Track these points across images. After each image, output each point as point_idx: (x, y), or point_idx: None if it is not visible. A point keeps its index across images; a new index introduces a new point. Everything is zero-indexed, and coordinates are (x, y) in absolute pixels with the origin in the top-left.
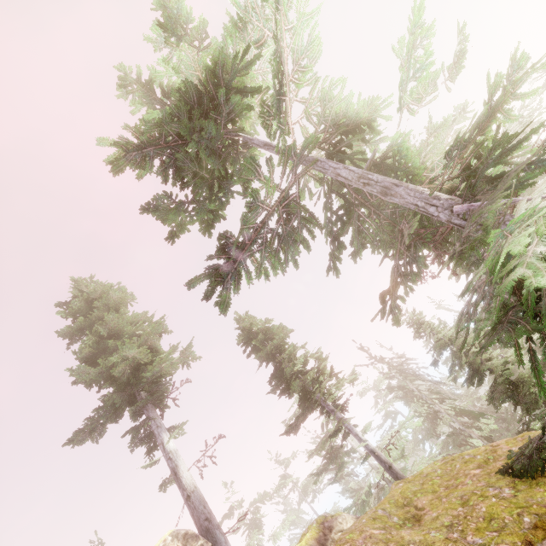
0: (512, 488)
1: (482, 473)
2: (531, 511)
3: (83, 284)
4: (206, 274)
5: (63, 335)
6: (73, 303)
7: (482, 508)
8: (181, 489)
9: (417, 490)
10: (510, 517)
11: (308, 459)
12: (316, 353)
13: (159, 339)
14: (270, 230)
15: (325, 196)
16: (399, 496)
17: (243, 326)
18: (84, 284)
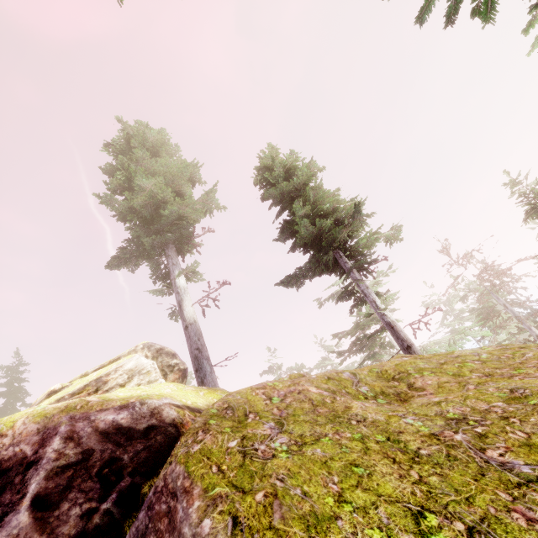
0: None
1: None
2: None
3: (129, 127)
4: None
5: (107, 173)
6: (115, 141)
7: None
8: (182, 319)
9: (427, 368)
10: None
11: (333, 338)
12: (351, 202)
13: (188, 184)
14: None
15: None
16: (391, 368)
17: (265, 163)
18: (129, 127)
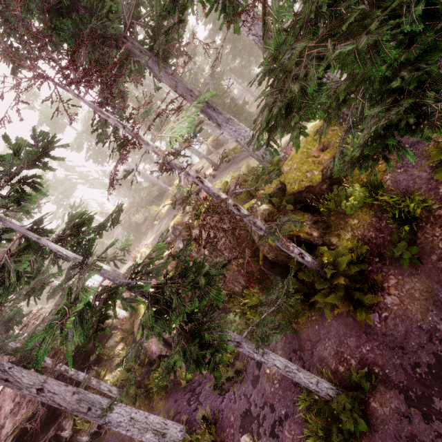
0: None
1: None
2: None
3: None
4: None
5: None
6: None
7: None
8: None
9: None
10: None
11: None
12: None
13: None
14: None
15: None
16: None
17: None
18: None
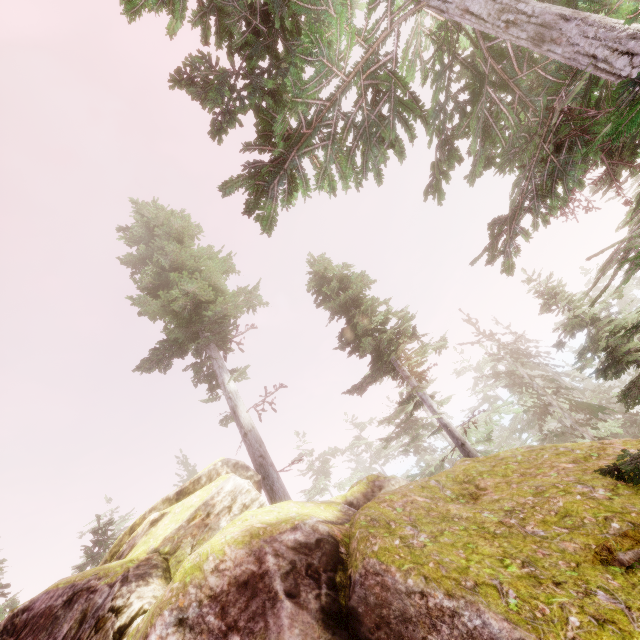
0: (609, 490)
1: (575, 469)
2: (625, 518)
3: (144, 208)
4: (245, 176)
5: (126, 263)
6: (134, 228)
7: (559, 502)
8: (239, 426)
9: (484, 471)
10: (593, 518)
11: (379, 424)
12: (401, 312)
13: (225, 278)
14: (343, 116)
15: (439, 61)
16: (461, 473)
17: (316, 270)
18: (145, 208)
